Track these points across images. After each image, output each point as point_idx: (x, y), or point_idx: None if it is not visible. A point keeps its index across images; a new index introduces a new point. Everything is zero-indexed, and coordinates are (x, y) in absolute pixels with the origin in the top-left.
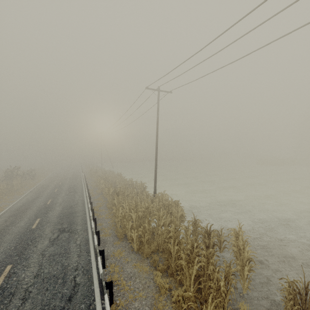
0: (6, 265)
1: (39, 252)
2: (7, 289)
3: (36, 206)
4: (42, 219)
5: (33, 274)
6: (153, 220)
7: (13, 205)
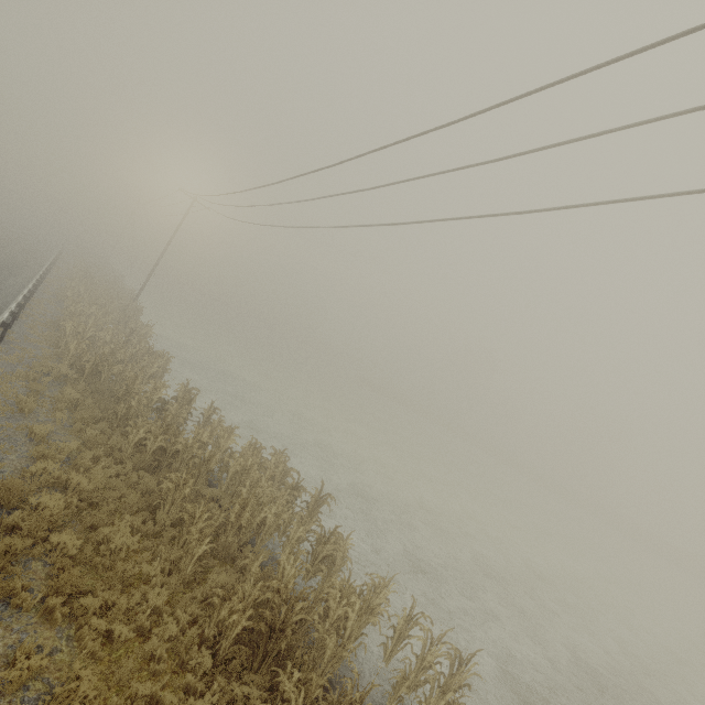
0: None
1: None
2: None
3: None
4: None
5: None
6: None
7: None
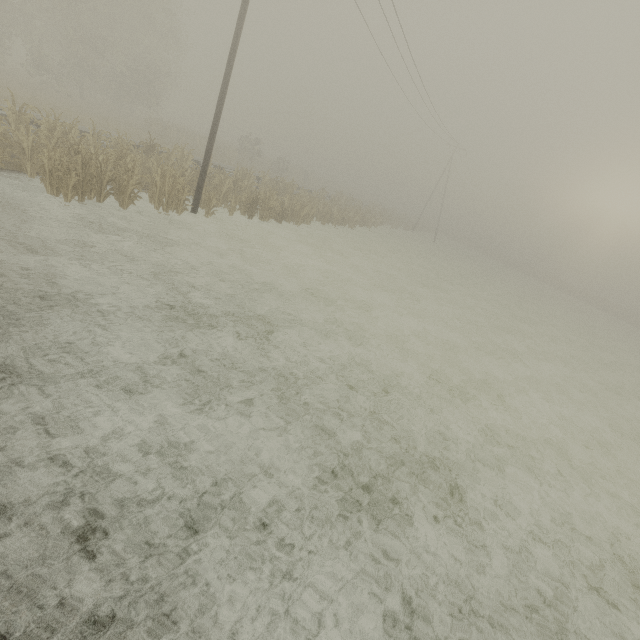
0: None
1: None
2: None
3: None
4: None
5: None
6: None
7: None
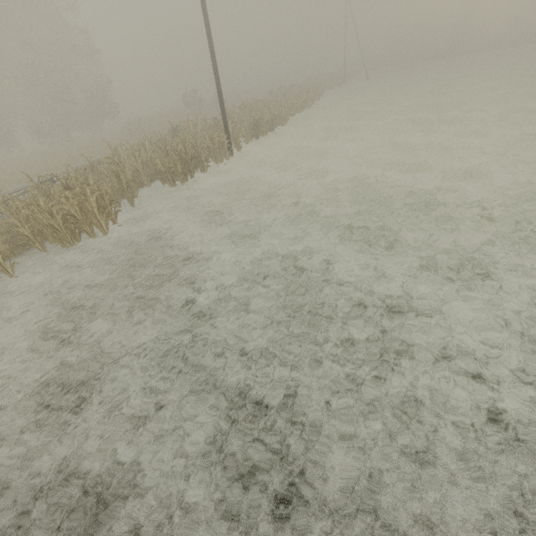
0: None
1: None
2: None
3: None
4: None
5: None
6: None
7: None
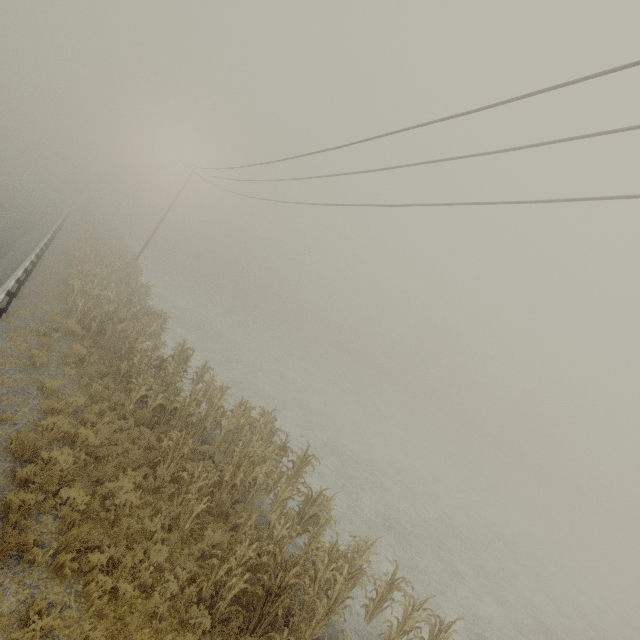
0: None
1: None
2: None
3: None
4: None
5: None
6: None
7: None
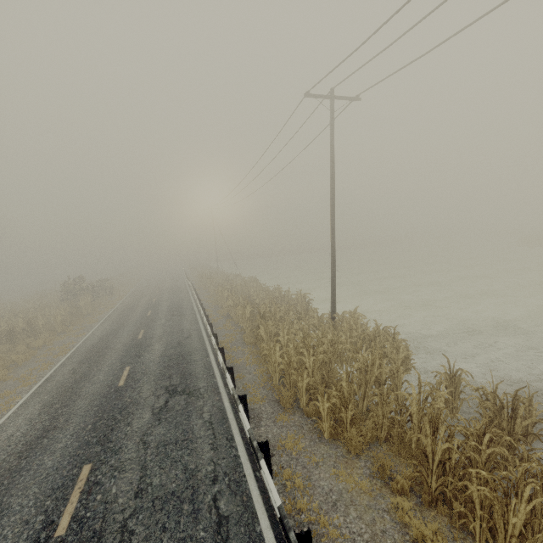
0: (81, 465)
1: (137, 436)
2: (86, 522)
3: (120, 342)
4: (133, 368)
5: (132, 489)
6: (342, 367)
7: (83, 341)
